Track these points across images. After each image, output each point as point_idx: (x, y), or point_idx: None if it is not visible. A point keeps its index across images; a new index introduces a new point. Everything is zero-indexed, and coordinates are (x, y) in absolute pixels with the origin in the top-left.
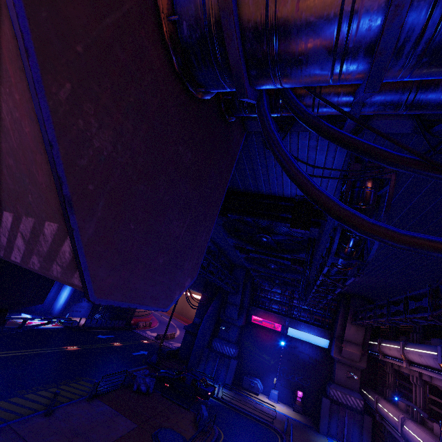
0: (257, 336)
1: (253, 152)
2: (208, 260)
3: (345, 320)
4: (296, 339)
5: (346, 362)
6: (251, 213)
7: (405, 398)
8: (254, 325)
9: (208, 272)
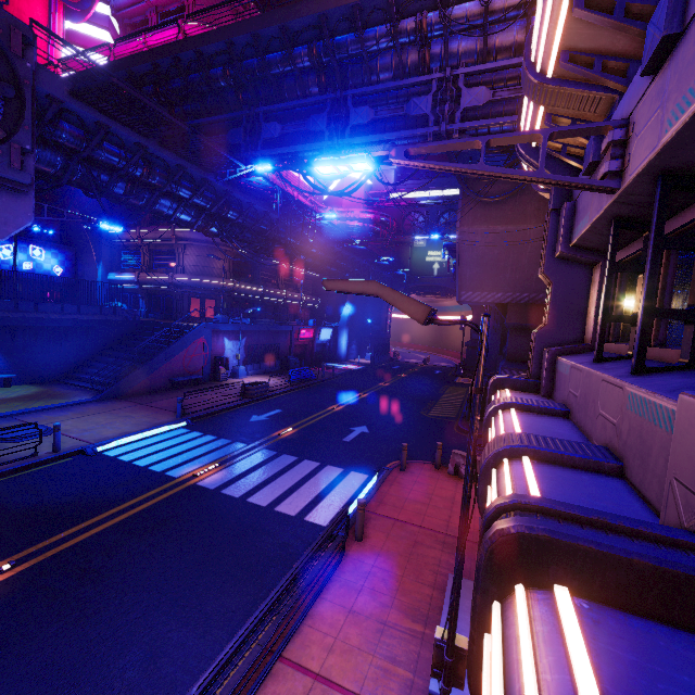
0: None
1: None
2: None
3: None
4: None
5: None
6: None
7: None
8: None
9: None
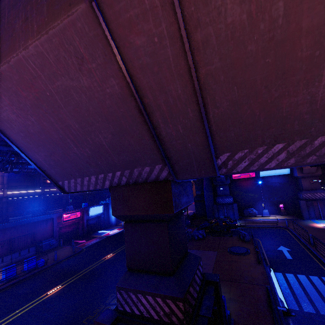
0: (240, 186)
1: None
2: None
3: None
4: (267, 177)
5: (307, 176)
6: None
7: None
8: (236, 180)
9: None
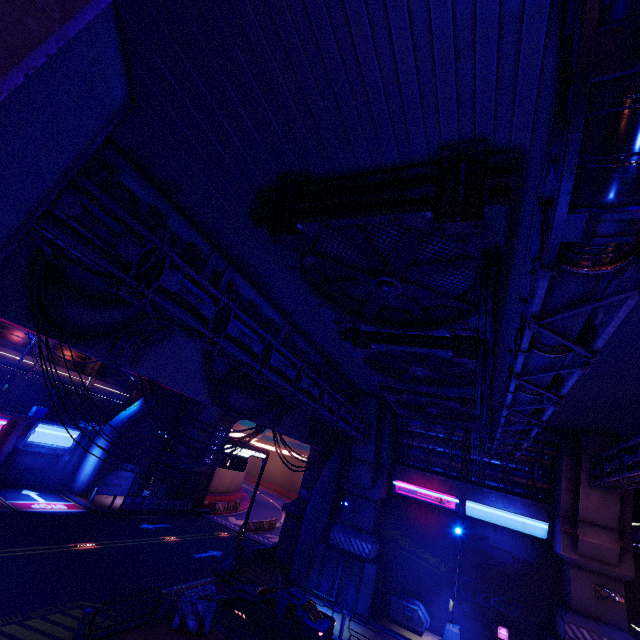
0: (410, 519)
1: (313, 6)
2: (298, 368)
3: (576, 481)
4: (483, 522)
5: (590, 567)
6: (343, 209)
7: None
8: (404, 499)
9: (300, 392)
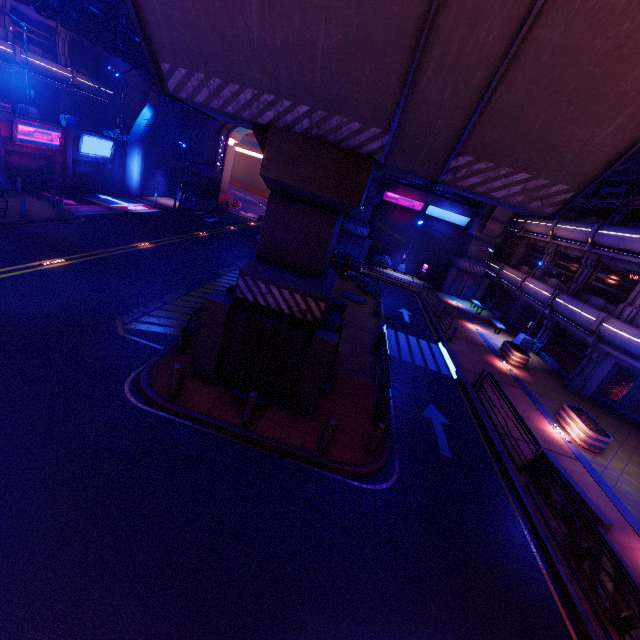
0: (390, 216)
1: None
2: None
3: None
4: (434, 218)
5: (483, 239)
6: None
7: (528, 265)
8: (388, 204)
9: None
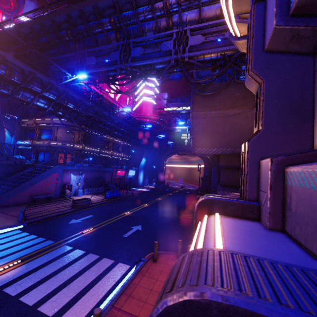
0: None
1: None
2: None
3: None
4: None
5: None
6: None
7: None
8: None
9: None
